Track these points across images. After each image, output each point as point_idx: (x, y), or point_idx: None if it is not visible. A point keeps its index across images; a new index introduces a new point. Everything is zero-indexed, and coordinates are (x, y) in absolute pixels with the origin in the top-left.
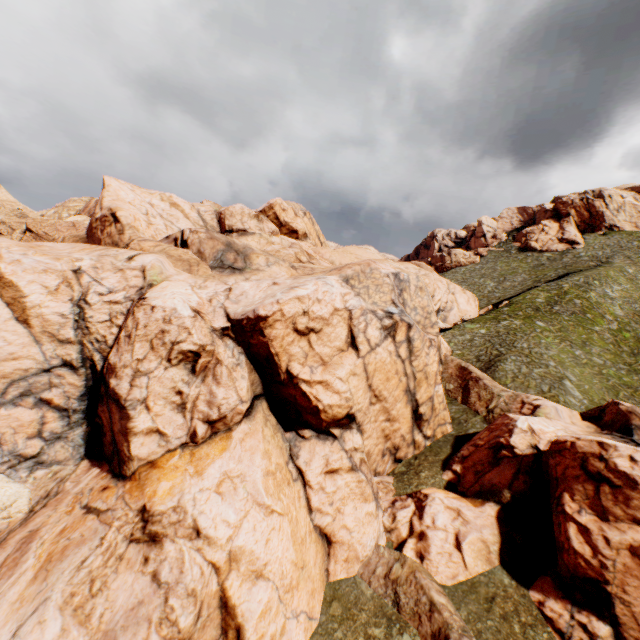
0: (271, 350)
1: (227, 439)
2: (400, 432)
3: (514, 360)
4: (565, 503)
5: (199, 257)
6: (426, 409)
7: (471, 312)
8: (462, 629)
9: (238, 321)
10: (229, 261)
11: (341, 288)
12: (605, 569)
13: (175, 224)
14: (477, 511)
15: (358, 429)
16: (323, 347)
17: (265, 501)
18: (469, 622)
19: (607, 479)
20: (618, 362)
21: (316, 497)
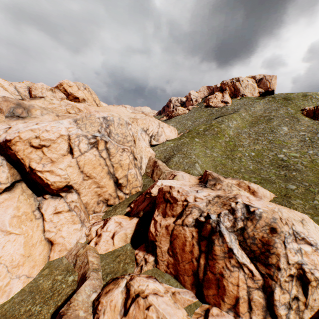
0: (18, 157)
1: None
2: (108, 192)
3: (178, 156)
4: (155, 213)
5: None
6: (124, 181)
7: (172, 136)
8: (94, 269)
9: (1, 143)
10: (18, 113)
11: (68, 125)
12: (156, 236)
13: None
14: (129, 222)
15: (76, 192)
16: (52, 154)
17: (7, 229)
18: (103, 266)
19: (169, 201)
20: (223, 154)
21: (48, 225)
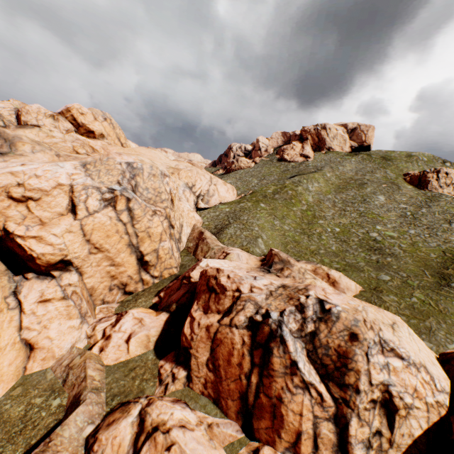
0: None
1: None
2: (127, 273)
3: (235, 227)
4: (193, 306)
5: None
6: (152, 258)
7: (229, 198)
8: (94, 388)
9: None
10: None
11: (72, 169)
12: (192, 340)
13: None
14: (155, 318)
15: (77, 271)
16: (43, 212)
17: None
18: (109, 384)
19: (215, 290)
20: (298, 228)
21: (27, 319)
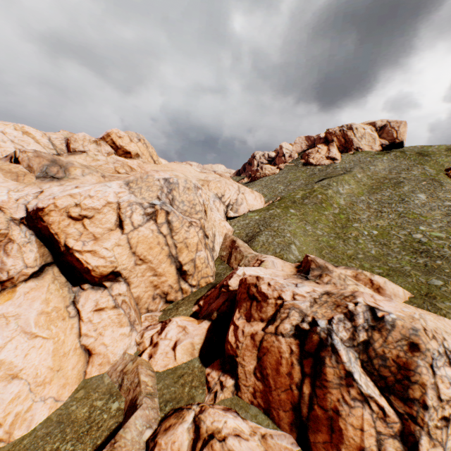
0: (51, 231)
1: (12, 292)
2: (168, 283)
3: (266, 234)
4: (235, 314)
5: (29, 170)
6: (190, 267)
7: (257, 206)
8: (148, 393)
9: (30, 212)
10: (52, 173)
11: (118, 188)
12: (238, 349)
13: (26, 147)
14: (197, 326)
15: (125, 281)
16: (96, 228)
17: (32, 330)
18: (160, 390)
19: (256, 298)
20: (331, 232)
21: (85, 327)
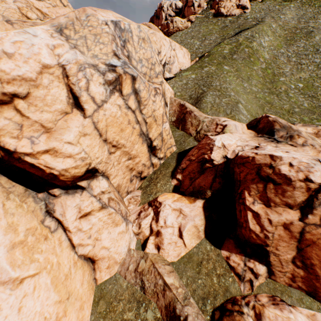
0: None
1: None
2: (141, 163)
3: (211, 95)
4: (245, 198)
5: None
6: (158, 142)
7: (186, 64)
8: (184, 299)
9: None
10: None
11: (49, 39)
12: (267, 239)
13: None
14: (191, 206)
15: (103, 176)
16: (41, 113)
17: (11, 276)
18: (188, 285)
19: (273, 180)
20: (264, 88)
21: (76, 237)
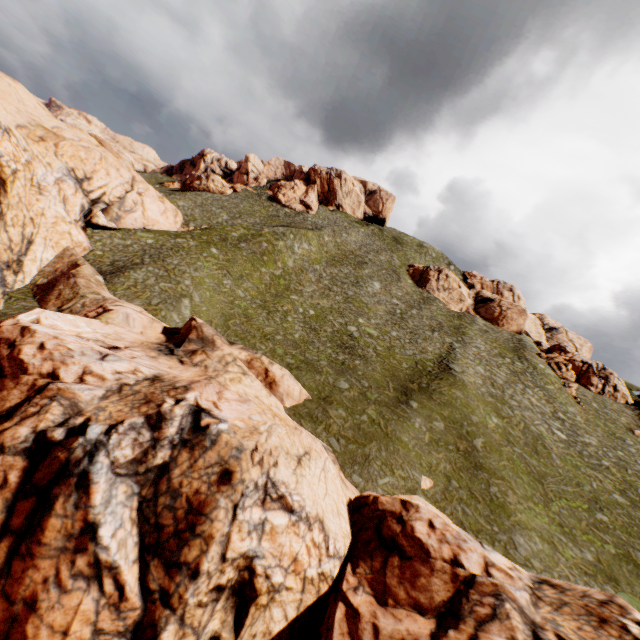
0: None
1: None
2: None
3: (150, 272)
4: None
5: None
6: None
7: (165, 226)
8: None
9: None
10: None
11: None
12: None
13: None
14: None
15: None
16: None
17: None
18: None
19: (2, 369)
20: (259, 298)
21: None
